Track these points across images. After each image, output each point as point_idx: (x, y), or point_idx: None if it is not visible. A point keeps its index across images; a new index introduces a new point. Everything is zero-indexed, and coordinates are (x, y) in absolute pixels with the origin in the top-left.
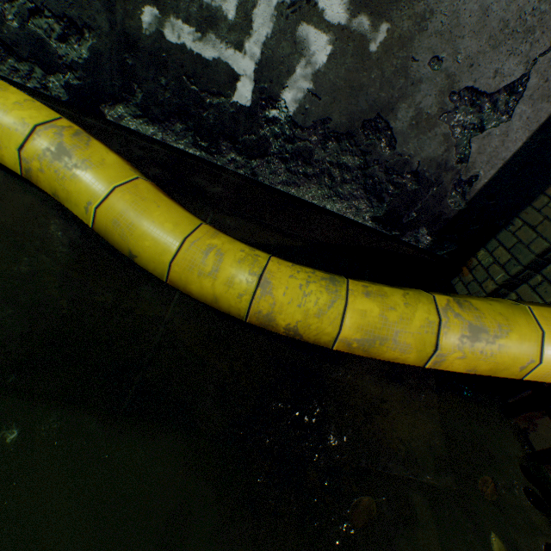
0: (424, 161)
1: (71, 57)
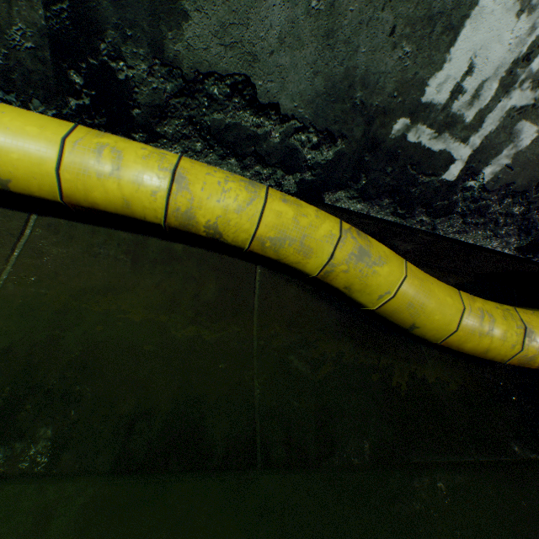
0: None
1: (315, 159)
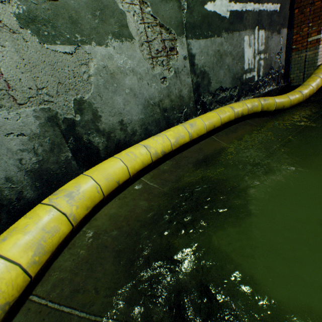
0: (277, 68)
1: (235, 94)
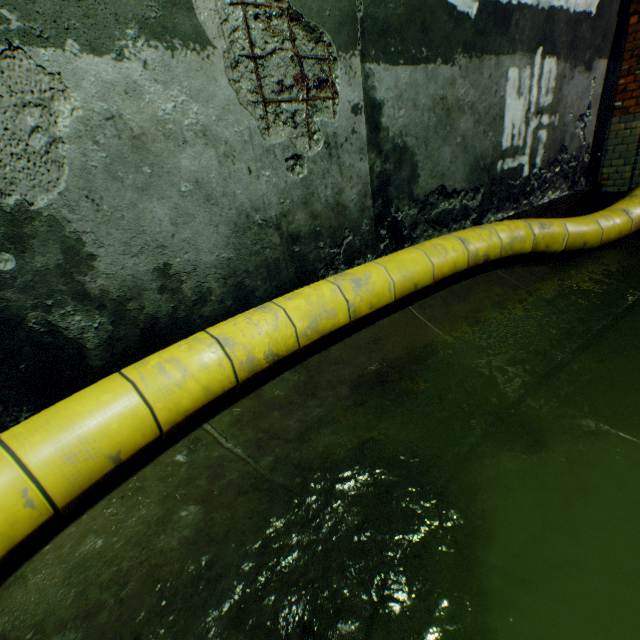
0: (574, 151)
1: (474, 205)
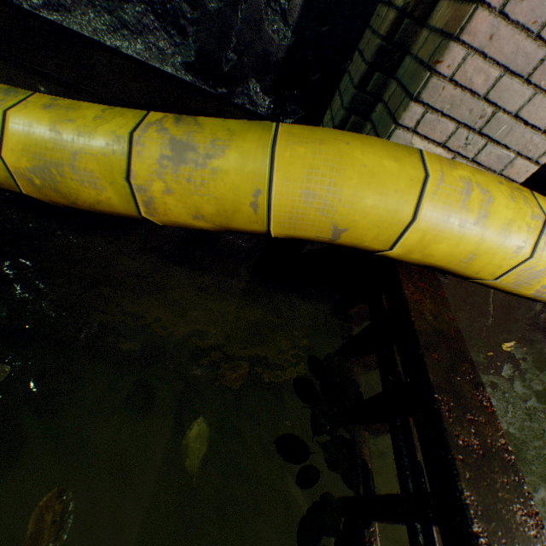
0: None
1: None
